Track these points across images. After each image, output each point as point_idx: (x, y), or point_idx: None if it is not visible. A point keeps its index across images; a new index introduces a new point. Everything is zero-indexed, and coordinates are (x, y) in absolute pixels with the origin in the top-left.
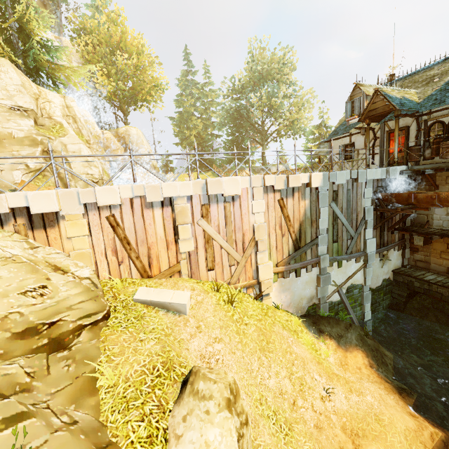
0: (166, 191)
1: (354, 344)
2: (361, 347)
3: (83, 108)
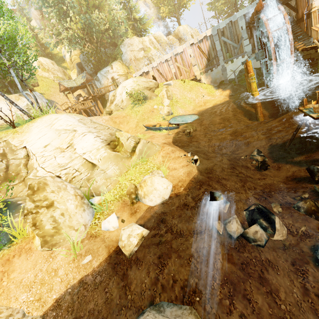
0: (165, 58)
1: (228, 88)
2: (230, 89)
3: (159, 30)
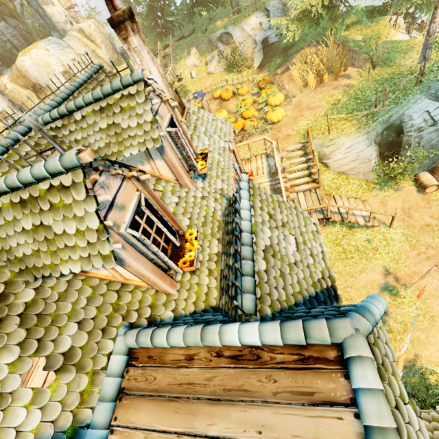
0: None
1: None
2: None
3: None
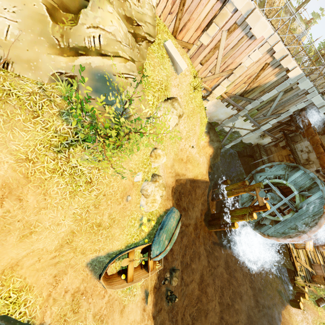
0: None
1: (214, 147)
2: (214, 149)
3: None
